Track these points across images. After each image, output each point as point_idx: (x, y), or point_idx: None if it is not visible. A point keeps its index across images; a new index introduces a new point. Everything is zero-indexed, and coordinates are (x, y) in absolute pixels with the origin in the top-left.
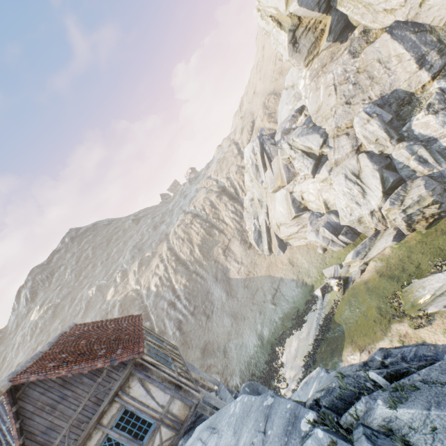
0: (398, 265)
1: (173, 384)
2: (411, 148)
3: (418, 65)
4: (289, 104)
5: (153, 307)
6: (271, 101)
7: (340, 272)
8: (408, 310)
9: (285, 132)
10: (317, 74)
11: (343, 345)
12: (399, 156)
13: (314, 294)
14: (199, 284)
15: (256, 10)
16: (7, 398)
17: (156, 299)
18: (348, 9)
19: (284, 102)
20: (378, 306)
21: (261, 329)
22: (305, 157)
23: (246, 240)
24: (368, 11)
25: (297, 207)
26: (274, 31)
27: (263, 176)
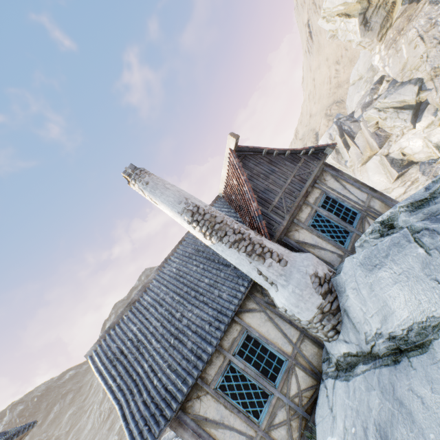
0: None
1: (366, 186)
2: None
3: None
4: (361, 91)
5: None
6: (333, 109)
7: None
8: None
9: (365, 105)
10: (394, 41)
11: None
12: None
13: None
14: None
15: (321, 19)
16: (234, 154)
17: None
18: None
19: (353, 95)
20: None
21: None
22: (399, 112)
23: None
24: None
25: (398, 166)
26: (341, 25)
27: (346, 156)
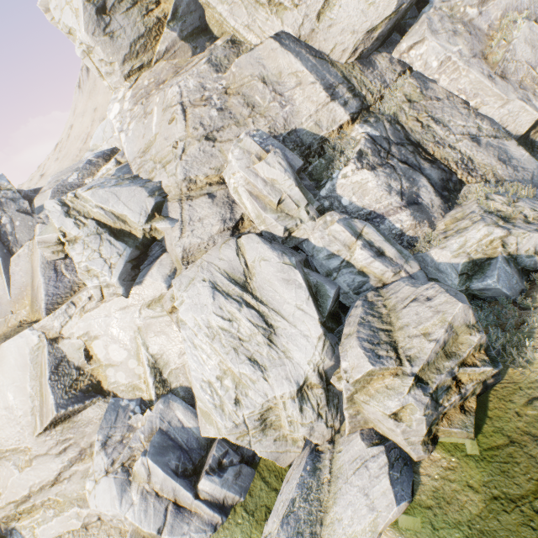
0: None
1: None
2: (350, 225)
3: (329, 94)
4: None
5: None
6: None
7: None
8: None
9: (65, 189)
10: (148, 94)
11: None
12: (330, 240)
13: None
14: None
15: None
16: None
17: None
18: None
19: None
20: None
21: None
22: (106, 238)
23: None
24: None
25: (67, 385)
26: None
27: None
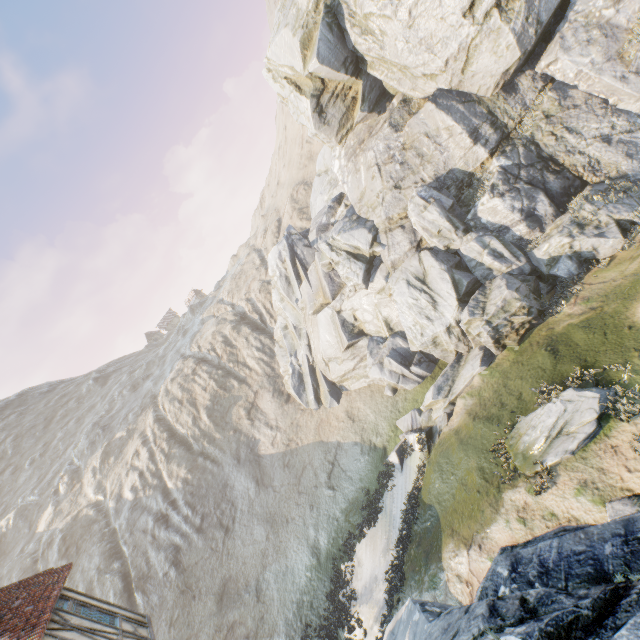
0: (495, 399)
1: None
2: (482, 240)
3: (472, 140)
4: (324, 194)
5: (127, 531)
6: (301, 192)
7: (420, 420)
8: (520, 466)
9: (322, 228)
10: (354, 153)
11: (440, 541)
12: (470, 251)
13: (389, 461)
14: (210, 474)
15: (266, 70)
16: None
17: (133, 514)
18: (381, 73)
19: (318, 192)
20: (480, 466)
21: (315, 536)
22: (352, 261)
23: (281, 389)
24: (406, 76)
25: (349, 332)
26: (292, 97)
27: (298, 292)
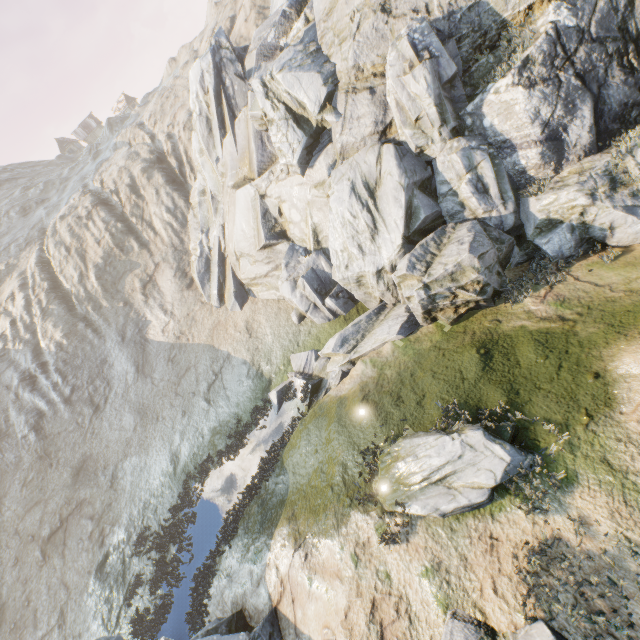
0: (395, 385)
1: None
2: (470, 156)
3: None
4: None
5: None
6: None
7: (314, 366)
8: (382, 493)
9: (265, 51)
10: None
11: (279, 517)
12: (448, 167)
13: (269, 397)
14: (89, 345)
15: None
16: None
17: None
18: None
19: None
20: (345, 462)
21: (179, 445)
22: (291, 125)
23: (186, 270)
24: None
25: (270, 228)
26: None
27: (220, 148)
